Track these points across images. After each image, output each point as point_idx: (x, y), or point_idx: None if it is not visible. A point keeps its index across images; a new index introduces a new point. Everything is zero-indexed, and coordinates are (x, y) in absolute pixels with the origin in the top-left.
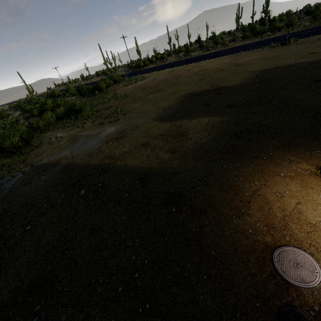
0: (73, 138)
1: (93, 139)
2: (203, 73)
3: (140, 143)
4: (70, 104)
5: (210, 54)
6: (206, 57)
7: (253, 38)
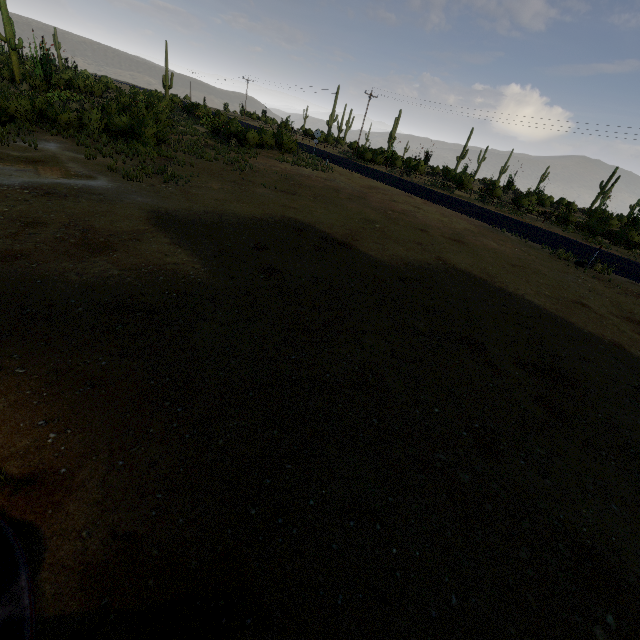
0: (43, 159)
1: (44, 174)
2: (393, 216)
3: (40, 217)
4: (139, 120)
5: (473, 207)
6: (455, 206)
7: (571, 230)
